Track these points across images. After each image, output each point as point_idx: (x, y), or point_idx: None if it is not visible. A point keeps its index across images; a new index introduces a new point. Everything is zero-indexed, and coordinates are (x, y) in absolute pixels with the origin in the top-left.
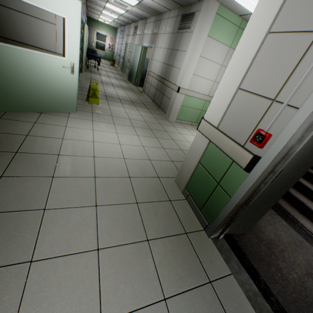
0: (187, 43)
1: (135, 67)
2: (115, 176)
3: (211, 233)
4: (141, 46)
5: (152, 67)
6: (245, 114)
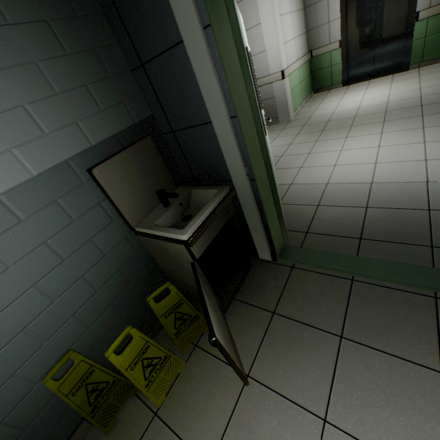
0: (250, 14)
1: None
2: None
3: None
4: None
5: None
6: None
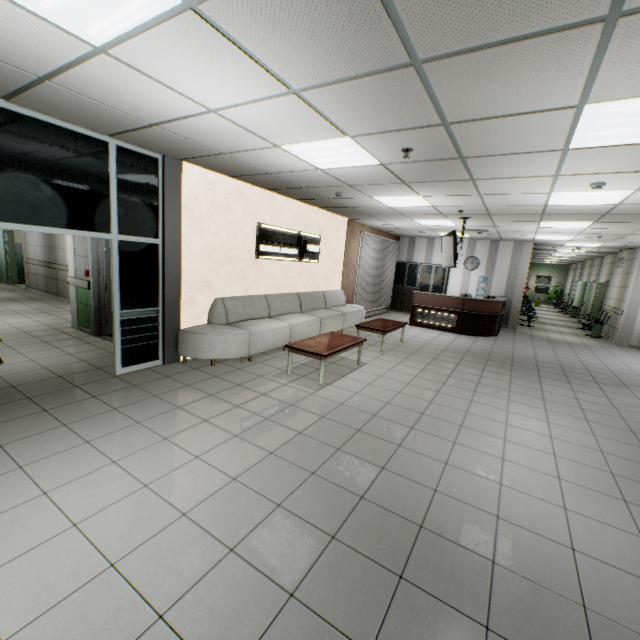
0: None
1: (2, 259)
2: (11, 333)
3: (95, 332)
4: (2, 230)
5: (31, 254)
6: (82, 266)
